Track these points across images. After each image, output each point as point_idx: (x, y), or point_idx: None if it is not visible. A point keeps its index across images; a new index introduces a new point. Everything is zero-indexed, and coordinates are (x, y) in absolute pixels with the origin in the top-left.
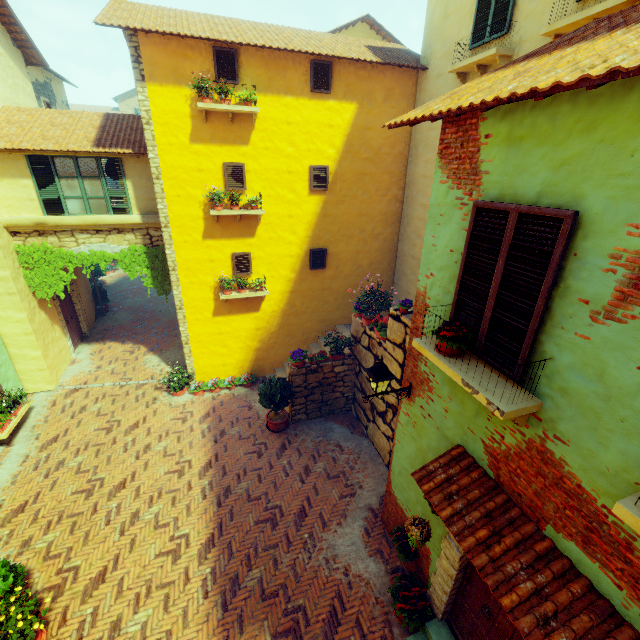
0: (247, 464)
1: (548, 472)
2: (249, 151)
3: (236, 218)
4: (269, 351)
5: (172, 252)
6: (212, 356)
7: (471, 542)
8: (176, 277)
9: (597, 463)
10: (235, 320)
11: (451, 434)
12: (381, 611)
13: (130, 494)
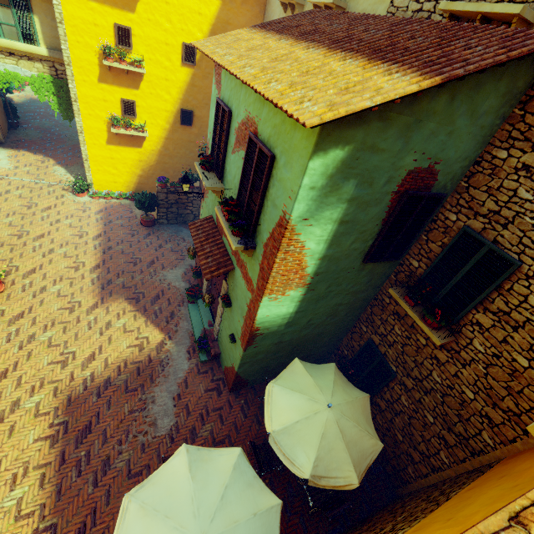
0: (124, 238)
1: None
2: (135, 18)
3: (124, 71)
4: (149, 179)
5: (74, 87)
6: (106, 174)
7: (198, 241)
8: (77, 107)
9: None
10: (123, 151)
11: (211, 211)
12: (181, 298)
13: (48, 241)
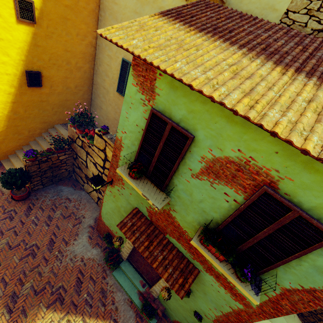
0: (2, 227)
1: (169, 220)
2: None
3: None
4: (0, 145)
5: None
6: None
7: (142, 248)
8: None
9: (185, 219)
10: None
11: (133, 203)
12: (101, 268)
13: None
